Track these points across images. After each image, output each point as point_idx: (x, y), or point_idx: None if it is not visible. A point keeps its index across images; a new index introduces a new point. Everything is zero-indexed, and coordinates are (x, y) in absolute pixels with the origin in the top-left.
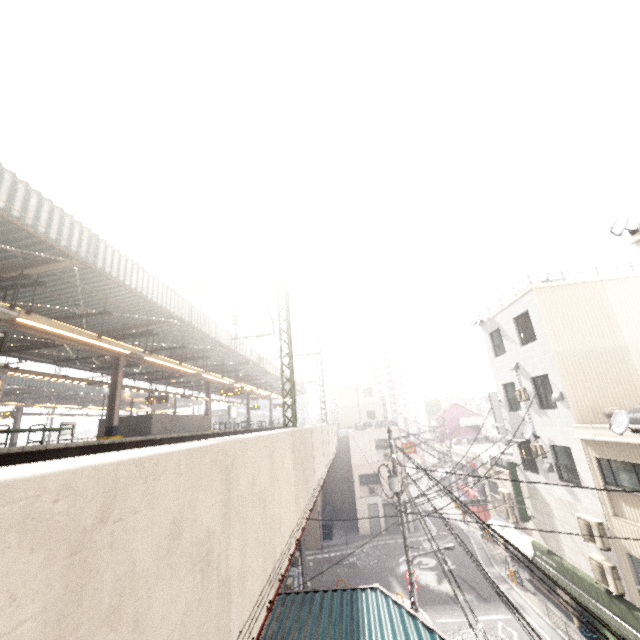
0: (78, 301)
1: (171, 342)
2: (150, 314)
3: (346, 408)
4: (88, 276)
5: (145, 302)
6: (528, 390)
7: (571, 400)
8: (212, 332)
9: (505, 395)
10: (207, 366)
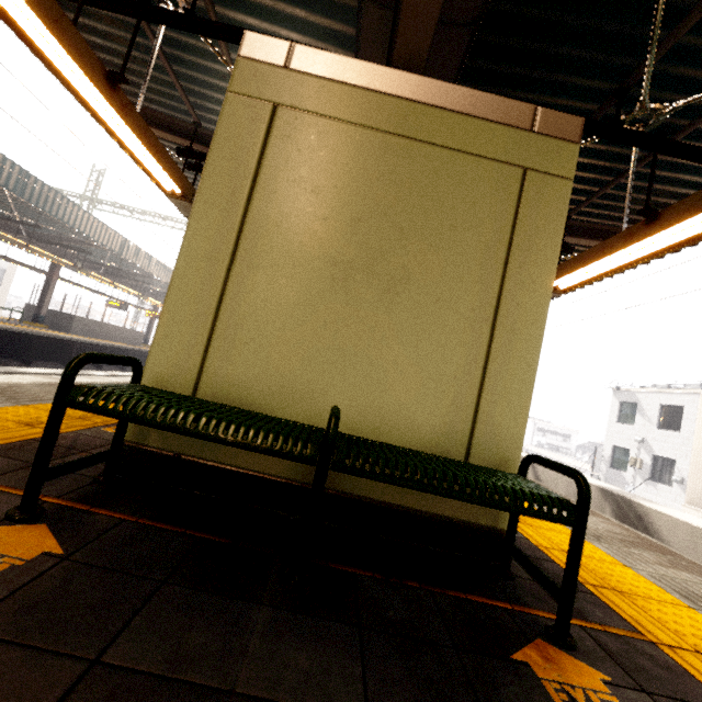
0: None
1: None
2: None
3: None
4: None
5: None
6: (644, 462)
7: (689, 486)
8: None
9: (611, 454)
10: None
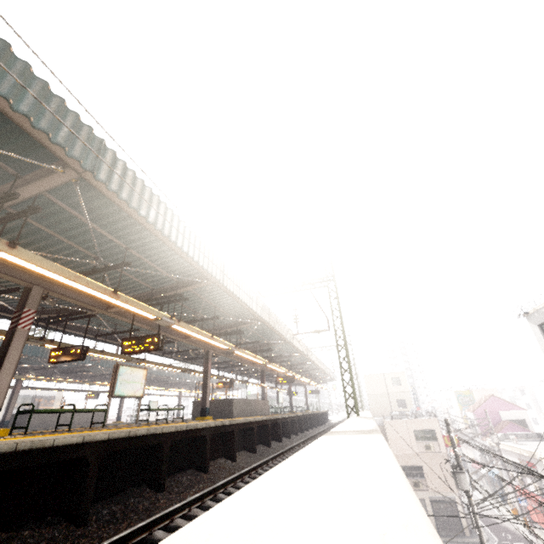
0: (195, 309)
1: (245, 338)
2: (238, 316)
3: (376, 396)
4: (209, 291)
5: (238, 308)
6: None
7: None
8: (280, 329)
9: None
10: (267, 357)
